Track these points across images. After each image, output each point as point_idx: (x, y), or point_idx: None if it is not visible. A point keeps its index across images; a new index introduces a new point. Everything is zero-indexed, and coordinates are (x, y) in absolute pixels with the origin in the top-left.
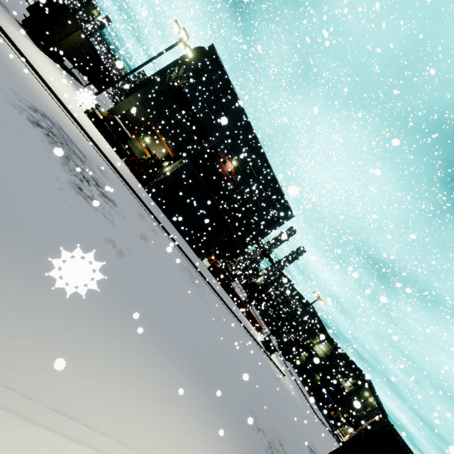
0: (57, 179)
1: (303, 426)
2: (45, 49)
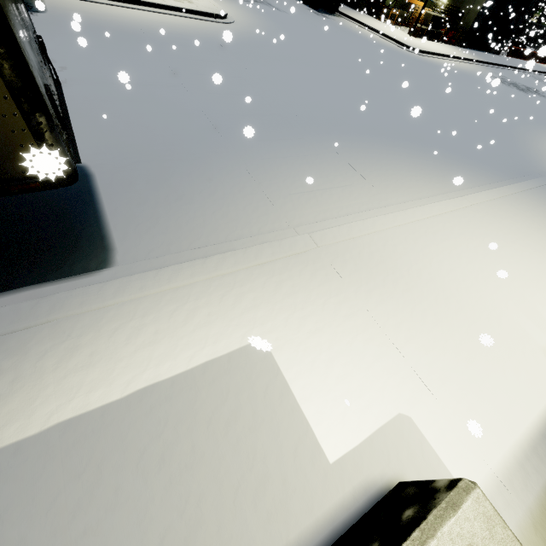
0: None
1: None
2: (334, 10)
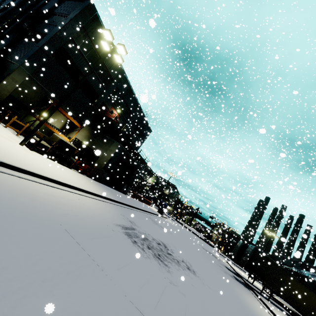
0: (204, 285)
1: (193, 240)
2: None
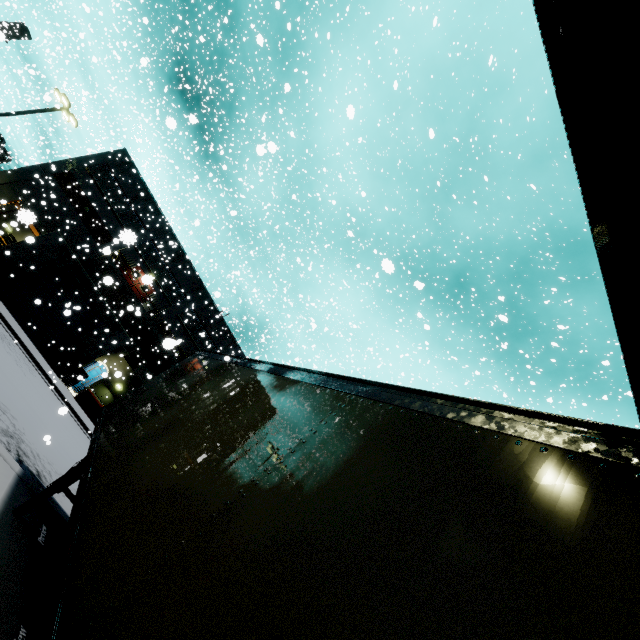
0: None
1: None
2: None
